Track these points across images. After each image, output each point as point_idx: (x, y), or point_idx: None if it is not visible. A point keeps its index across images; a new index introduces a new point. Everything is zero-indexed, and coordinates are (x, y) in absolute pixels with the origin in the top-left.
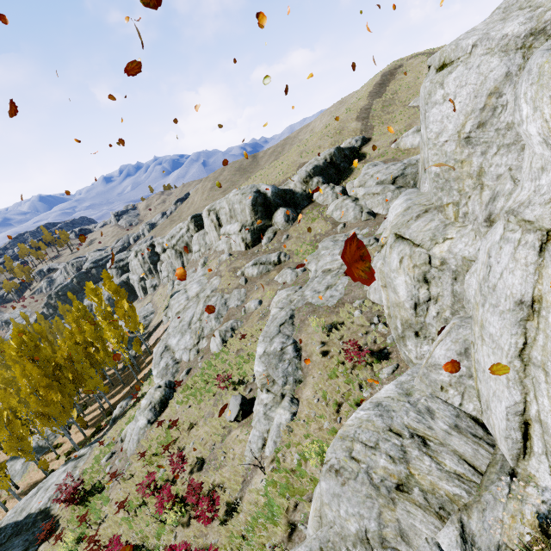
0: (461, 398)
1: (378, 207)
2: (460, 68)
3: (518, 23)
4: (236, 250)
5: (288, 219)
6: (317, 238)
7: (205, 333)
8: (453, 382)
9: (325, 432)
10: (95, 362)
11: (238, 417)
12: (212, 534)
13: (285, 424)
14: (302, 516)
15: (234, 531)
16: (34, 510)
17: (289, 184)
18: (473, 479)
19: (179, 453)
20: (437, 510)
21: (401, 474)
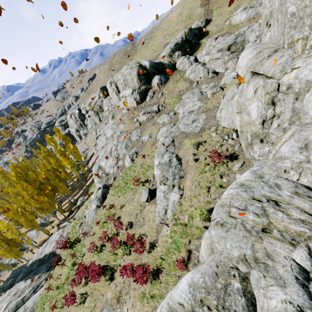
0: (299, 175)
1: (219, 67)
2: None
3: None
4: (131, 106)
5: (161, 82)
6: (180, 93)
7: (120, 157)
8: (294, 167)
9: (202, 203)
10: (61, 179)
11: (148, 200)
12: (144, 258)
13: (177, 200)
14: (194, 247)
15: (156, 256)
16: (47, 253)
17: (160, 59)
18: None
19: (118, 220)
20: (290, 241)
21: (264, 223)
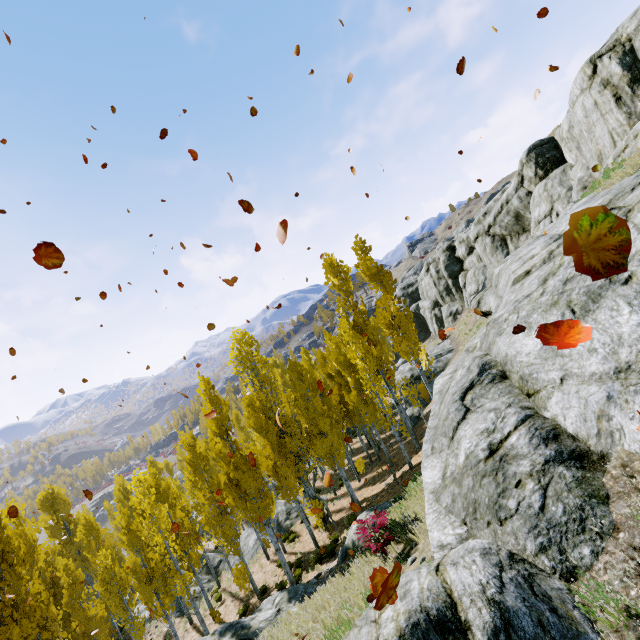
0: None
1: None
2: None
3: None
4: None
5: None
6: None
7: None
8: None
9: None
10: (352, 412)
11: None
12: None
13: None
14: None
15: None
16: None
17: None
18: None
19: None
20: None
21: None
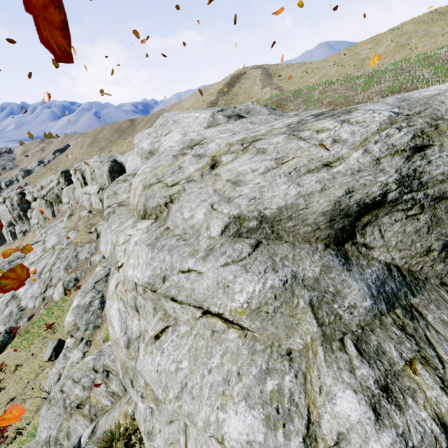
0: None
1: None
2: (131, 155)
3: (148, 143)
4: (96, 207)
5: None
6: None
7: (53, 282)
8: None
9: None
10: None
11: (52, 358)
12: None
13: (76, 361)
14: None
15: None
16: None
17: None
18: (120, 394)
19: None
20: (92, 416)
21: (84, 397)
